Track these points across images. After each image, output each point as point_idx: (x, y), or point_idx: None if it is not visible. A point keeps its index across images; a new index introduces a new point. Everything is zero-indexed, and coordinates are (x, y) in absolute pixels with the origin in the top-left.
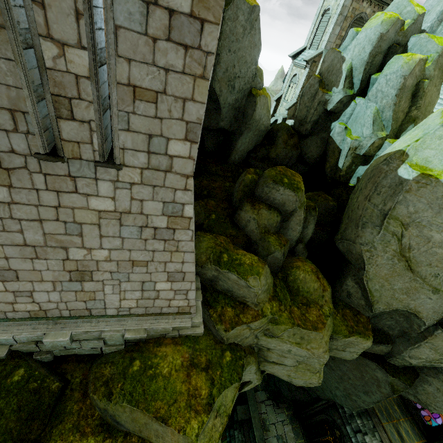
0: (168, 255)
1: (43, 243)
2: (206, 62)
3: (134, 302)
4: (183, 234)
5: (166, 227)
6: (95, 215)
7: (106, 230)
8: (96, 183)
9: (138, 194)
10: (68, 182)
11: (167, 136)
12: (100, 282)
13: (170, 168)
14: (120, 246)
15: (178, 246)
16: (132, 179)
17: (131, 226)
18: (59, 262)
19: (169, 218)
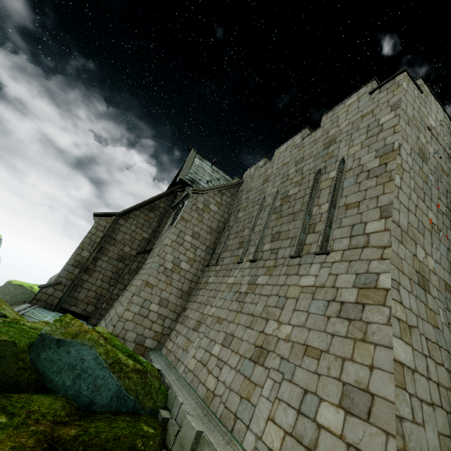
0: (349, 346)
1: (260, 314)
2: (391, 174)
3: (279, 437)
4: (375, 313)
5: (354, 302)
6: (299, 290)
7: (300, 303)
8: (310, 266)
9: (336, 269)
10: (296, 268)
11: (365, 221)
12: (266, 371)
13: (367, 244)
14: (302, 323)
15: (366, 331)
16: (334, 259)
17: (320, 300)
18: (256, 334)
19: (359, 290)
